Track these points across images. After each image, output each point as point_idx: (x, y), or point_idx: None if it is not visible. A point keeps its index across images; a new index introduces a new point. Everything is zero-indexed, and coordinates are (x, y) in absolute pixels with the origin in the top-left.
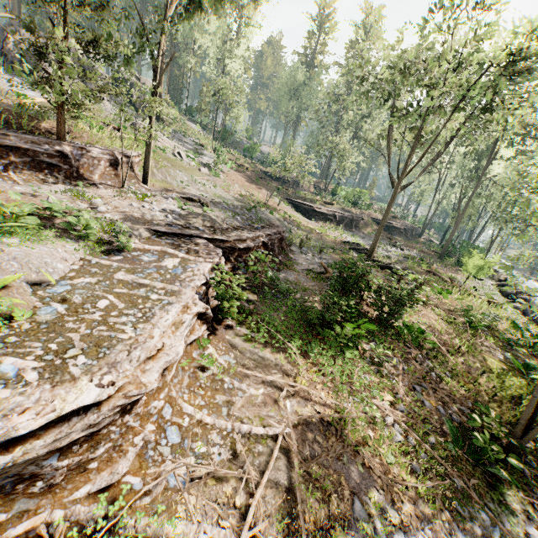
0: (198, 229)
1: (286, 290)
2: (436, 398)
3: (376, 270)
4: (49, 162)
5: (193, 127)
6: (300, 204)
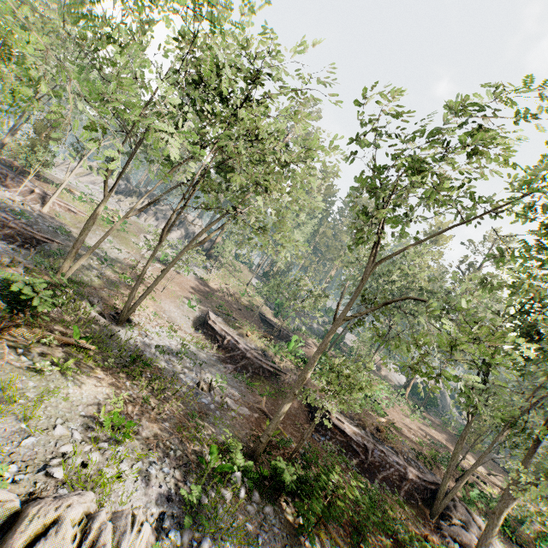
0: None
1: None
2: None
3: None
4: (0, 176)
5: (253, 280)
6: (207, 315)
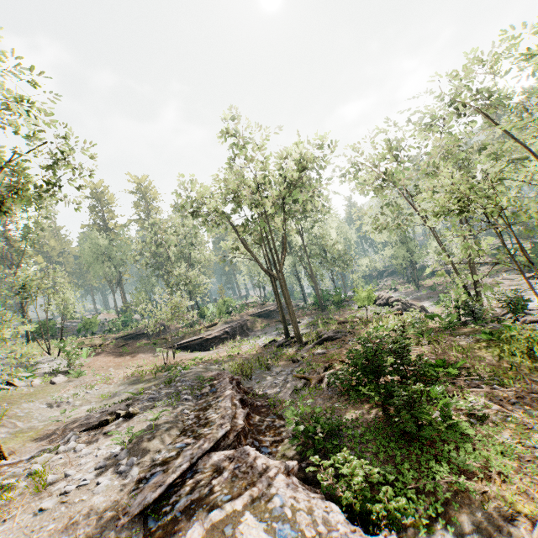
0: (178, 448)
1: (335, 427)
2: (532, 403)
3: (322, 348)
4: None
5: None
6: (189, 343)
